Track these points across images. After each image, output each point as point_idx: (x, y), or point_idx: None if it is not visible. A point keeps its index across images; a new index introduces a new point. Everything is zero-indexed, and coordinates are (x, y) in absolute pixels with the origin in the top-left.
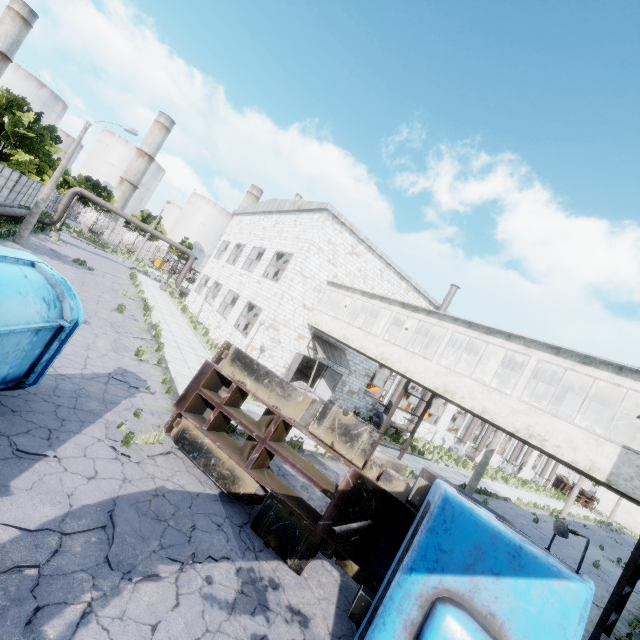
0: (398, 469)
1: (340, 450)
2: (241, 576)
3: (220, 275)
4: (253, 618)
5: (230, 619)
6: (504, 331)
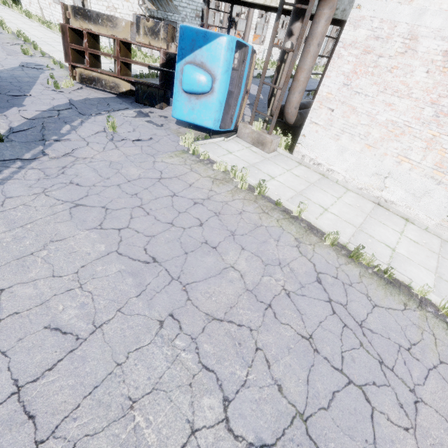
0: None
1: (154, 45)
2: (136, 112)
3: None
4: (144, 118)
5: (135, 119)
6: None
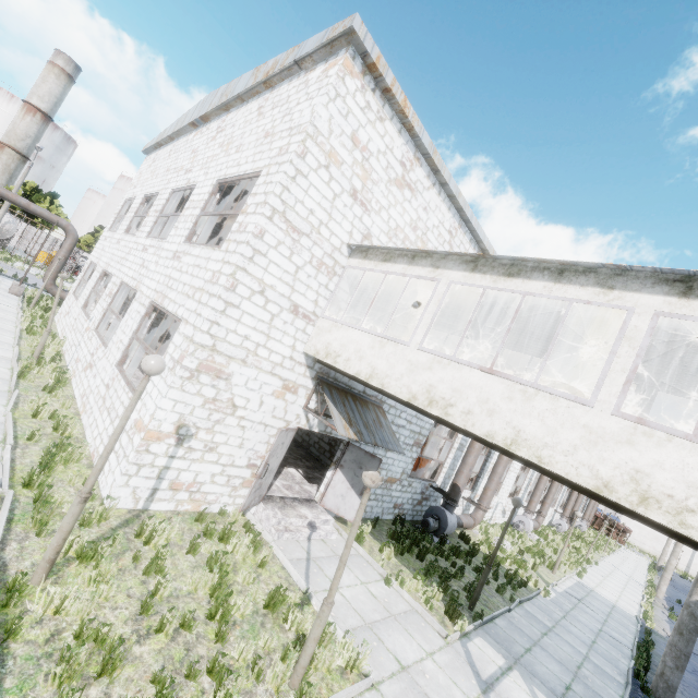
0: None
1: None
2: None
3: (111, 257)
4: None
5: None
6: None
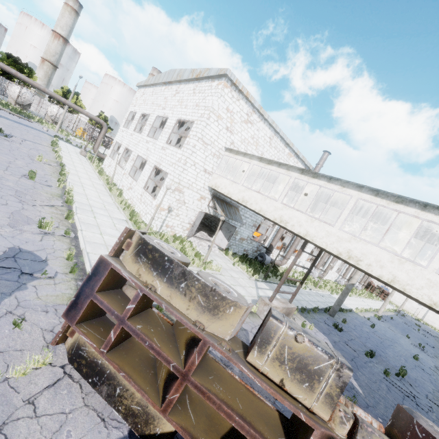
0: (290, 311)
1: (294, 392)
2: None
3: (129, 142)
4: None
5: None
6: (419, 200)
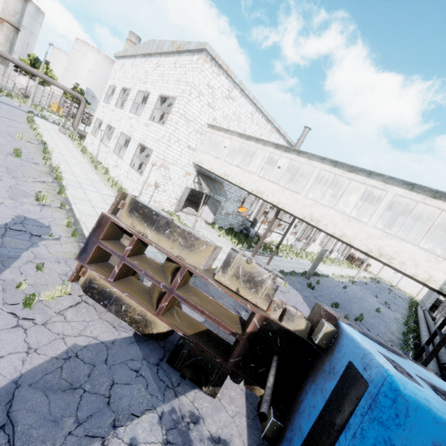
0: None
1: (245, 295)
2: (164, 423)
3: (111, 118)
4: None
5: None
6: (366, 169)
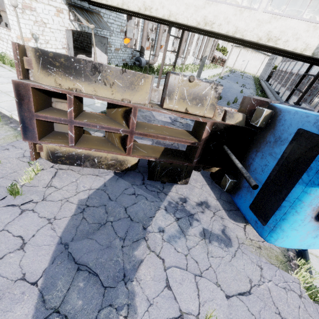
0: None
1: (194, 112)
2: (170, 211)
3: None
4: (192, 226)
5: (187, 238)
6: None
